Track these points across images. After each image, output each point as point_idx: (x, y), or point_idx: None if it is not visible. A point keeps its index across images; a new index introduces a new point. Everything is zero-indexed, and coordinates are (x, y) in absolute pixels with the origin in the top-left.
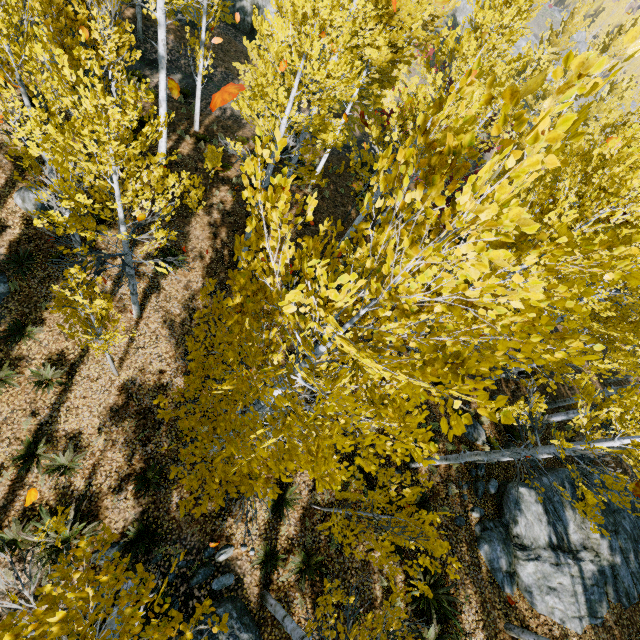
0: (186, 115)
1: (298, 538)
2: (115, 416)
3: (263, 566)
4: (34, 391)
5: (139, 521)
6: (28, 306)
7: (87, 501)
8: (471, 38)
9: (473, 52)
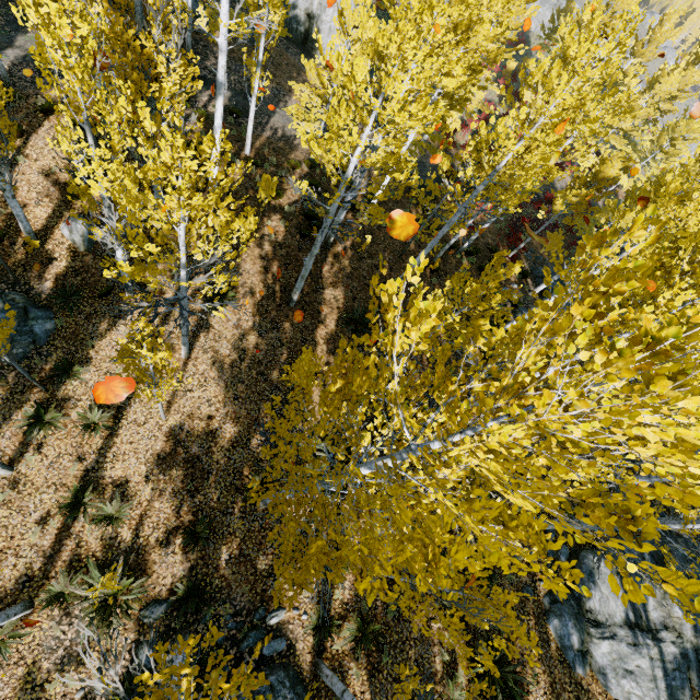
0: (236, 137)
1: (353, 603)
2: (162, 464)
3: (316, 632)
4: (80, 435)
5: (188, 578)
6: (74, 344)
7: (134, 554)
8: (563, 72)
9: (564, 87)
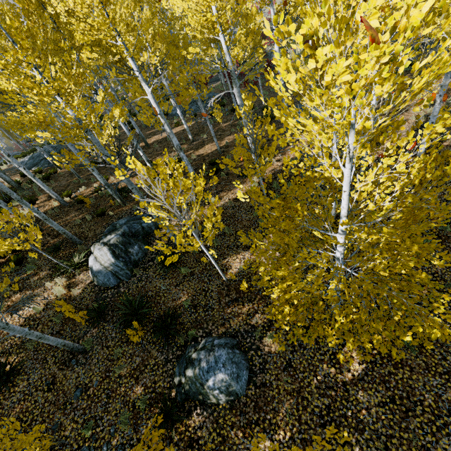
0: None
1: None
2: None
3: None
4: None
5: None
6: None
7: None
8: None
9: None
